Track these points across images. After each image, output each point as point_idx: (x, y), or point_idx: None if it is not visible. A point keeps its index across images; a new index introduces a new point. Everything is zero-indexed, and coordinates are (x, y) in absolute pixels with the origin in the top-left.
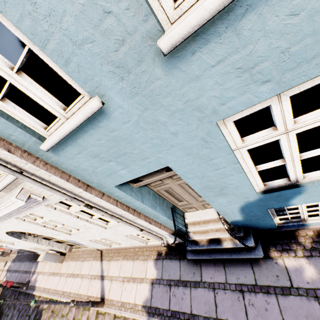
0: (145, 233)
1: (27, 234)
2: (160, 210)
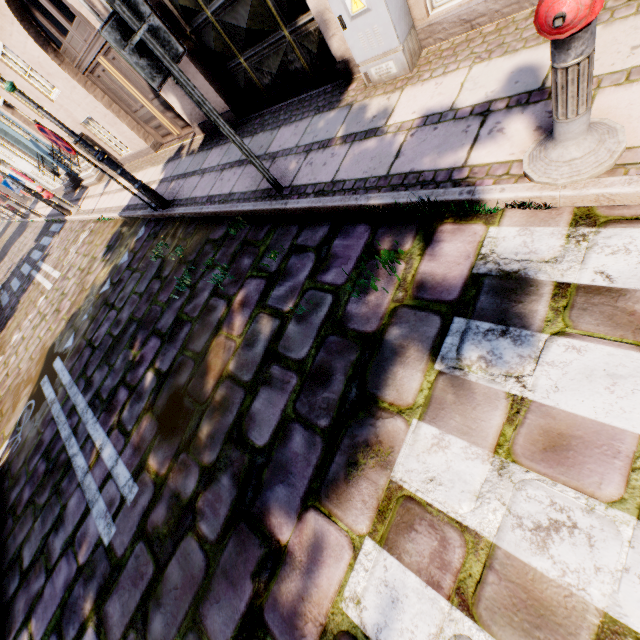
0: (26, 161)
1: (6, 163)
2: (24, 147)
